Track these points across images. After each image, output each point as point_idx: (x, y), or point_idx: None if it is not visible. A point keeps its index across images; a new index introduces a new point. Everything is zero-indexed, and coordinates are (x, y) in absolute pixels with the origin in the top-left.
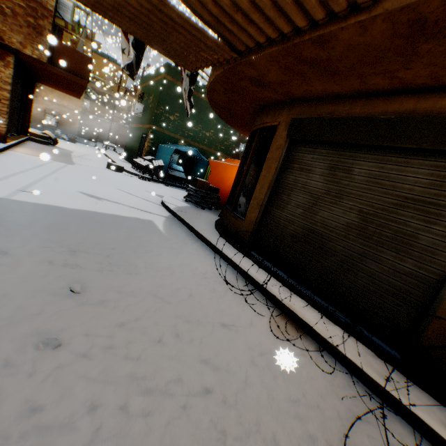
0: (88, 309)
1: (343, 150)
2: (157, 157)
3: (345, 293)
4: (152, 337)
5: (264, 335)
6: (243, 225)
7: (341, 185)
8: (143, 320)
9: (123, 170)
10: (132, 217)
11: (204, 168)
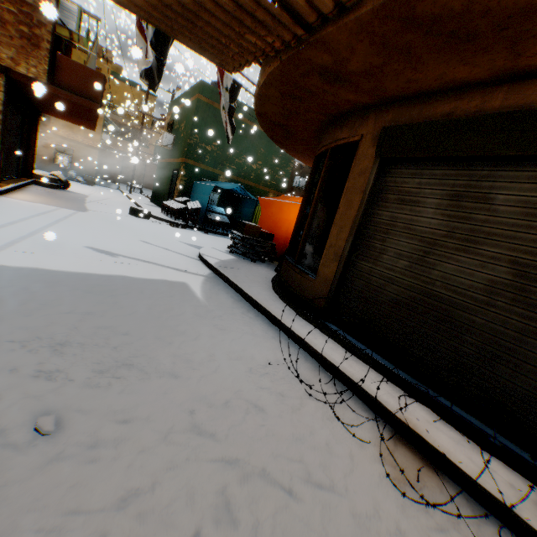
0: (62, 471)
1: (473, 168)
2: (192, 197)
3: (495, 395)
4: (180, 529)
5: (378, 488)
6: (314, 285)
7: (474, 221)
8: (164, 486)
9: (150, 216)
10: (158, 279)
11: (252, 209)
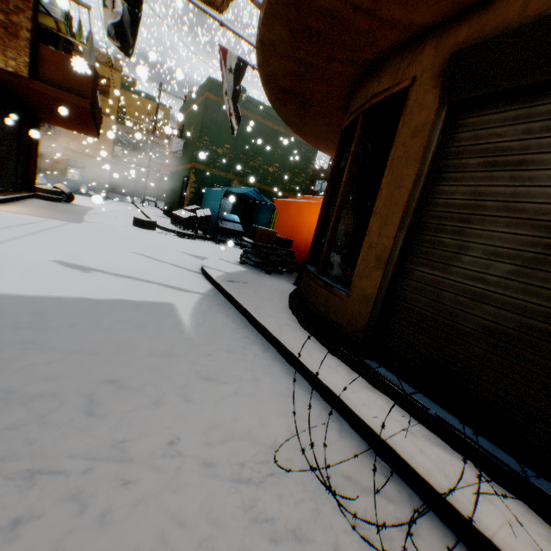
0: None
1: None
2: (203, 205)
3: None
4: None
5: None
6: (347, 305)
7: None
8: None
9: (157, 227)
10: (134, 300)
11: (269, 215)
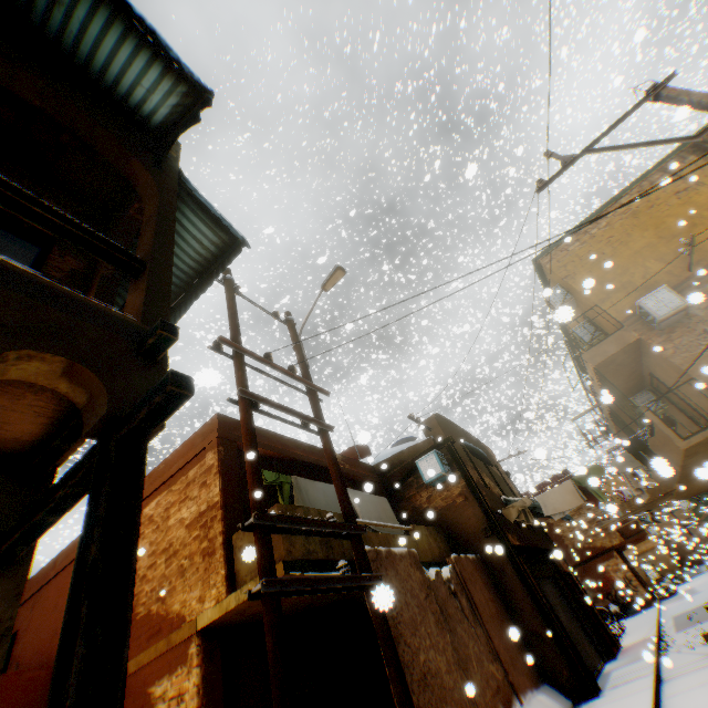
0: None
1: None
2: None
3: None
4: None
5: None
6: None
7: None
8: None
9: None
10: None
11: None
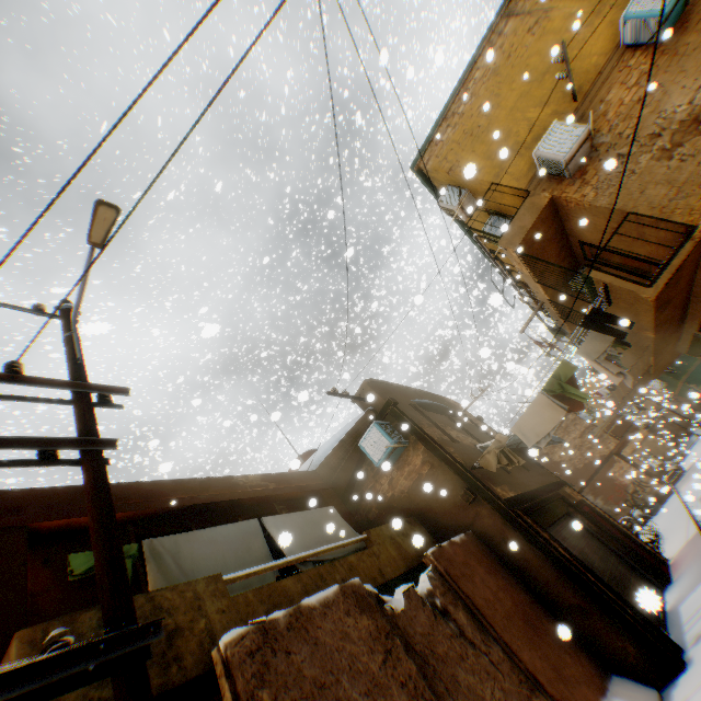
0: None
1: None
2: None
3: None
4: None
5: None
6: None
7: None
8: None
9: None
10: None
11: None
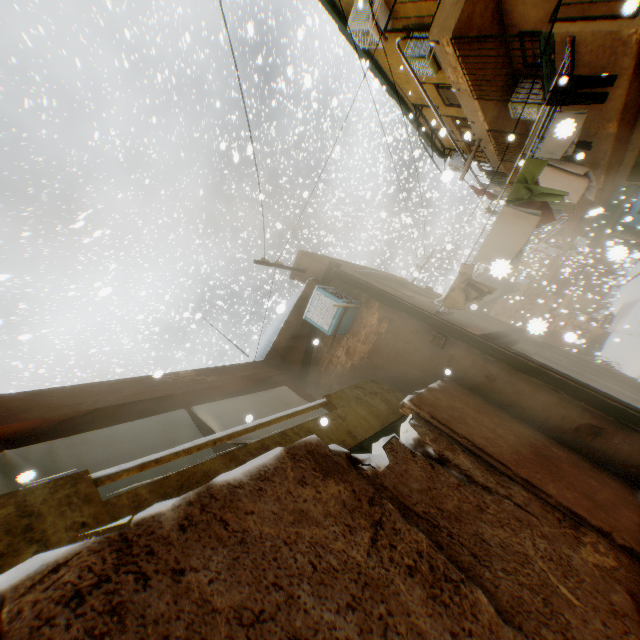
0: None
1: None
2: None
3: None
4: None
5: None
6: None
7: None
8: None
9: None
10: None
11: None
